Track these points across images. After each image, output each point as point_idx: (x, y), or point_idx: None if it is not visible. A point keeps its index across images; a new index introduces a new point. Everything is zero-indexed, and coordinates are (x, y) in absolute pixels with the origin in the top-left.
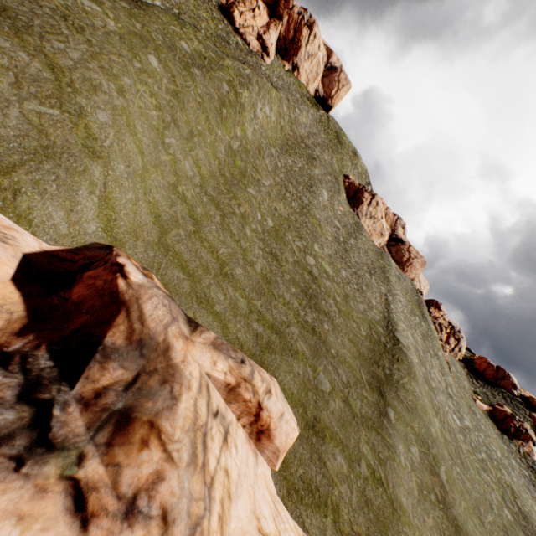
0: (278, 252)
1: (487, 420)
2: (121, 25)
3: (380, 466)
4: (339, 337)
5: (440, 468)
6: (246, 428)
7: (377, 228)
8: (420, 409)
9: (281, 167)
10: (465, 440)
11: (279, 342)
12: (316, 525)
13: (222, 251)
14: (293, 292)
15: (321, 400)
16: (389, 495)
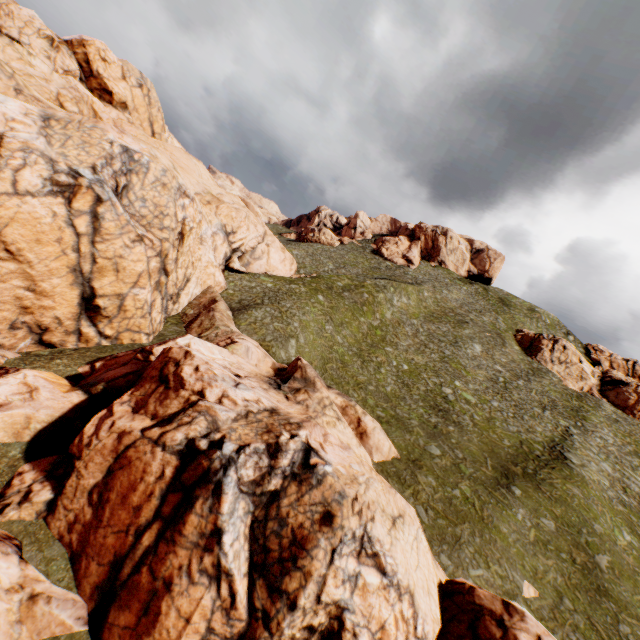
0: (410, 383)
1: None
2: (307, 288)
3: (477, 499)
4: (466, 437)
5: (600, 555)
6: (354, 431)
7: (572, 372)
8: (576, 505)
9: (422, 333)
10: None
11: (396, 423)
12: (398, 487)
13: (359, 378)
14: (420, 405)
15: (426, 455)
16: (481, 514)
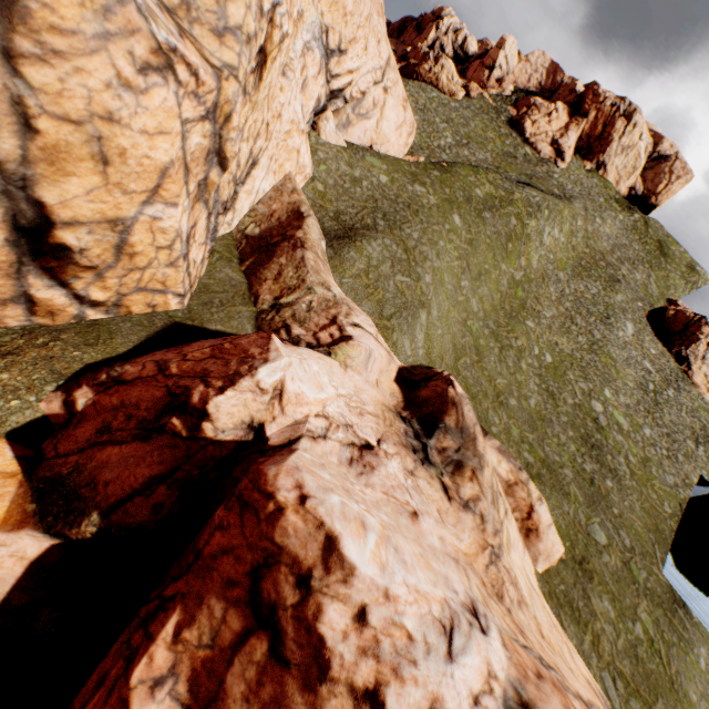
0: (555, 391)
1: None
2: (437, 196)
3: (662, 642)
4: (626, 500)
5: None
6: (517, 522)
7: None
8: None
9: (568, 295)
10: None
11: (549, 478)
12: (574, 632)
13: (498, 381)
14: (569, 436)
15: (591, 547)
16: (670, 673)
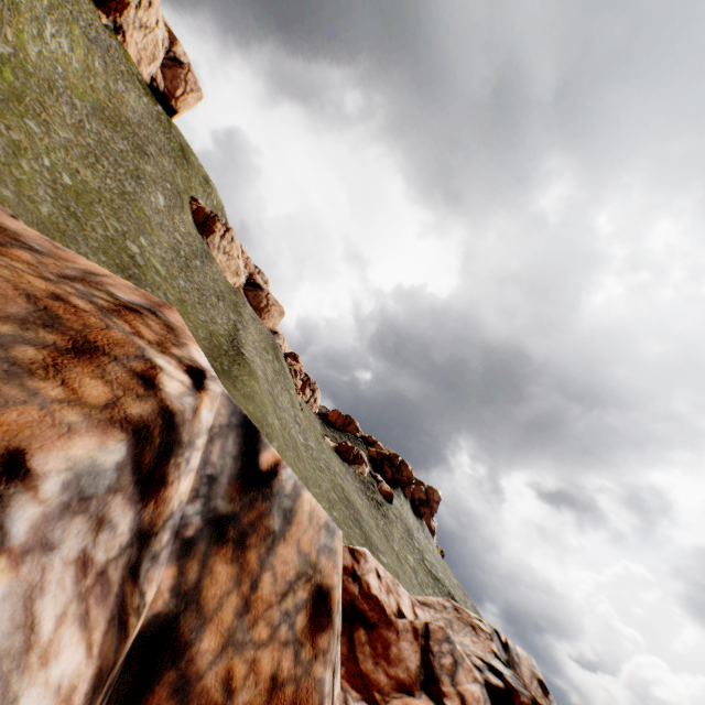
0: (80, 215)
1: (333, 453)
2: None
3: None
4: None
5: (274, 443)
6: None
7: (232, 266)
8: (259, 401)
9: (91, 133)
10: (307, 451)
11: None
12: None
13: None
14: (103, 261)
15: None
16: None
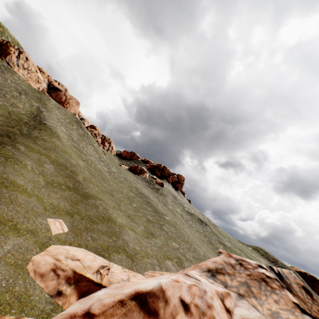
0: None
1: (128, 171)
2: None
3: None
4: None
5: (79, 176)
6: None
7: (33, 77)
8: (61, 151)
9: None
10: (110, 175)
11: None
12: None
13: None
14: None
15: None
16: None
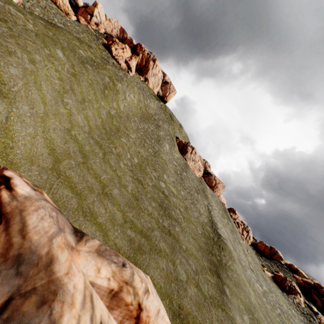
0: (142, 179)
1: (273, 283)
2: (38, 29)
3: None
4: (186, 236)
5: None
6: None
7: (196, 166)
8: (242, 284)
9: (141, 129)
10: (267, 301)
11: (147, 244)
12: None
13: (103, 177)
14: (154, 206)
15: (181, 289)
16: None
